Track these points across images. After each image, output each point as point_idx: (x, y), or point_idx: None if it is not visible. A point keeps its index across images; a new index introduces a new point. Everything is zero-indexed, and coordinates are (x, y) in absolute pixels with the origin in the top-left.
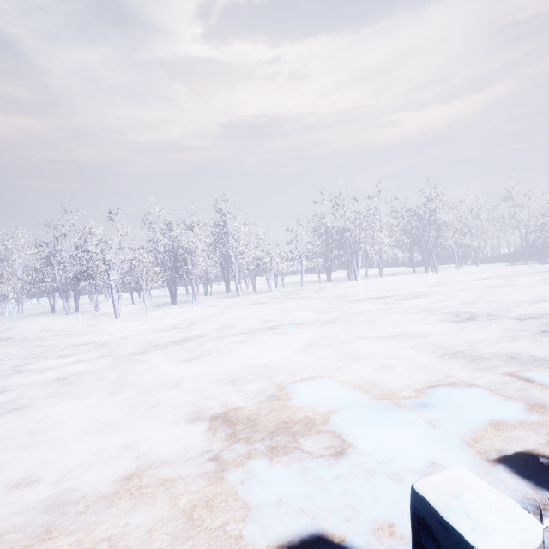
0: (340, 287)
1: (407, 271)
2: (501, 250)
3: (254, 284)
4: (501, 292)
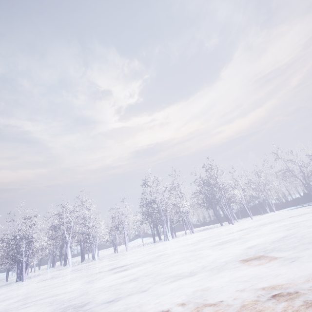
0: (141, 250)
1: (223, 223)
2: (308, 193)
3: (92, 253)
4: (208, 252)
